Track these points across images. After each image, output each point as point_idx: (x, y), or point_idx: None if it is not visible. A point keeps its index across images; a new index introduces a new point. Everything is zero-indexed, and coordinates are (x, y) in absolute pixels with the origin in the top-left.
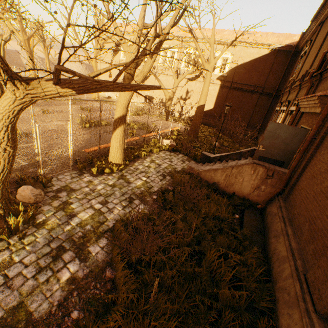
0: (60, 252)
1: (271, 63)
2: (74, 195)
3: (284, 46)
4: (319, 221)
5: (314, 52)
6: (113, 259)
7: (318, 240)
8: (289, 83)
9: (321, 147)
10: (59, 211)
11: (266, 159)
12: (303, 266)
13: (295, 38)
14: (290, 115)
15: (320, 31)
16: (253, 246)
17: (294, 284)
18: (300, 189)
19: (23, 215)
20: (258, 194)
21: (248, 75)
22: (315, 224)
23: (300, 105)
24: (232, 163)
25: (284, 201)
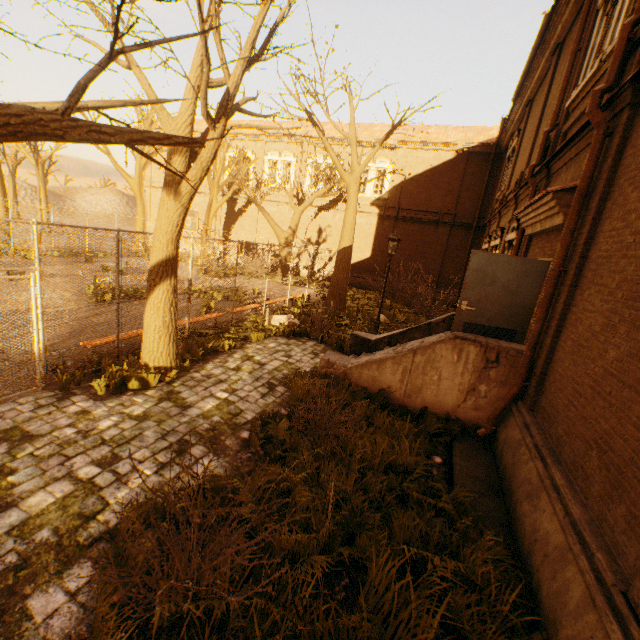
0: None
1: (461, 174)
2: (29, 448)
3: (477, 146)
4: (620, 442)
5: (529, 143)
6: (97, 626)
7: (631, 489)
8: (496, 202)
9: (581, 286)
10: None
11: (479, 327)
12: (613, 569)
13: (493, 133)
14: (509, 249)
15: (530, 114)
16: (484, 530)
17: (607, 629)
18: (560, 379)
19: None
20: (475, 405)
21: (426, 194)
22: (613, 450)
23: (522, 224)
24: (414, 343)
25: (531, 412)
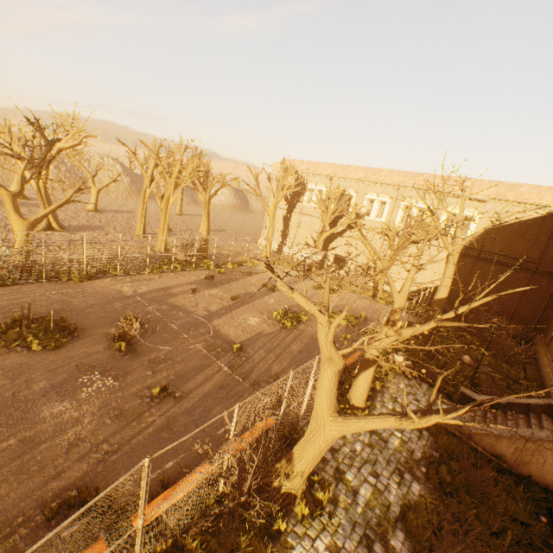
0: (369, 542)
1: (550, 230)
2: (339, 457)
3: None
4: None
5: None
6: None
7: None
8: None
9: None
10: (339, 483)
11: None
12: None
13: None
14: None
15: None
16: None
17: None
18: None
19: (324, 489)
20: None
21: (509, 242)
22: None
23: None
24: (524, 431)
25: None
